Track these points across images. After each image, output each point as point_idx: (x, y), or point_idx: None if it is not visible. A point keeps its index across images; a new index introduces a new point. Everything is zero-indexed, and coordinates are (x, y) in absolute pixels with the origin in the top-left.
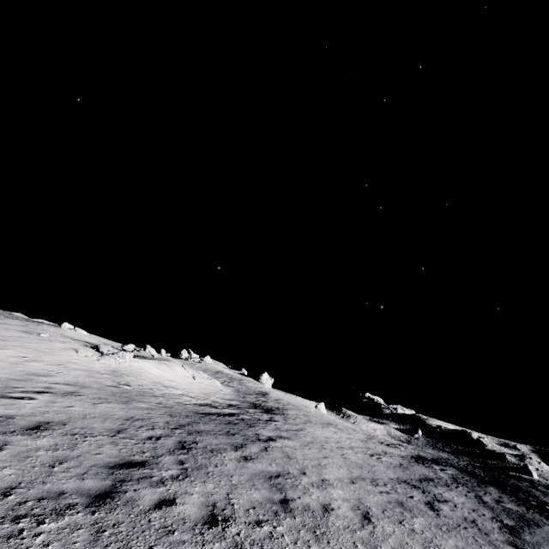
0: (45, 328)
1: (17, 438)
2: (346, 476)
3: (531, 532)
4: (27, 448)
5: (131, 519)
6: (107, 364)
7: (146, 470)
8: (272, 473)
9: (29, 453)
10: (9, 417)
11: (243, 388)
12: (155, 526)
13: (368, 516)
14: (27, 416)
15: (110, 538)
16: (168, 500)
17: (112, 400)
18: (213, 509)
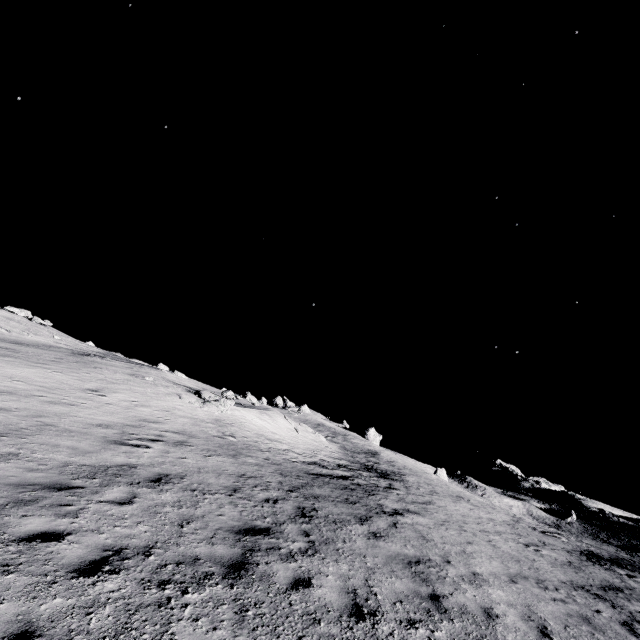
0: (148, 370)
1: (143, 491)
2: (502, 571)
3: None
4: (154, 502)
5: (271, 599)
6: (210, 412)
7: (272, 539)
8: (410, 557)
9: (157, 508)
10: (132, 466)
11: (349, 445)
12: (298, 611)
13: (547, 632)
14: (147, 466)
15: (255, 620)
16: (303, 580)
17: (221, 452)
18: (354, 597)
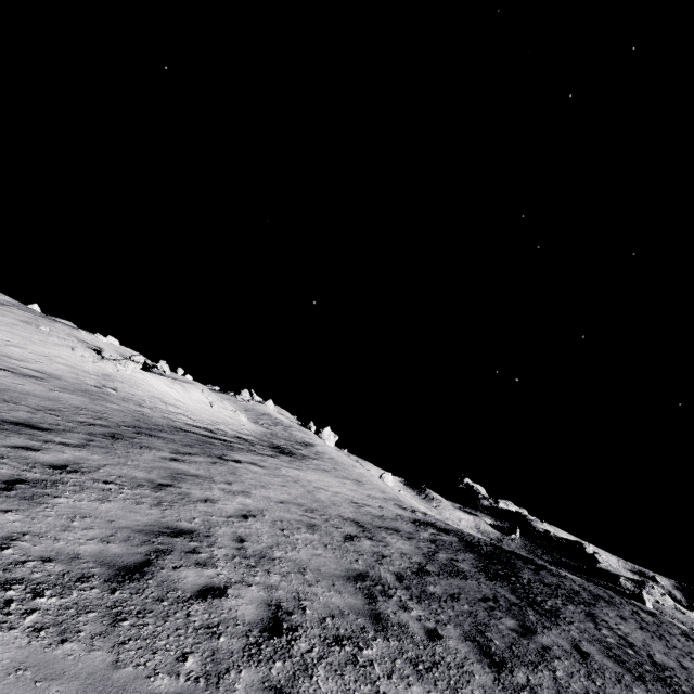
0: (57, 325)
1: None
2: (282, 499)
3: (444, 578)
4: None
5: None
6: (103, 368)
7: (41, 433)
8: (189, 472)
9: None
10: None
11: (284, 434)
12: None
13: (249, 517)
14: None
15: None
16: (32, 448)
17: (80, 393)
18: (72, 464)
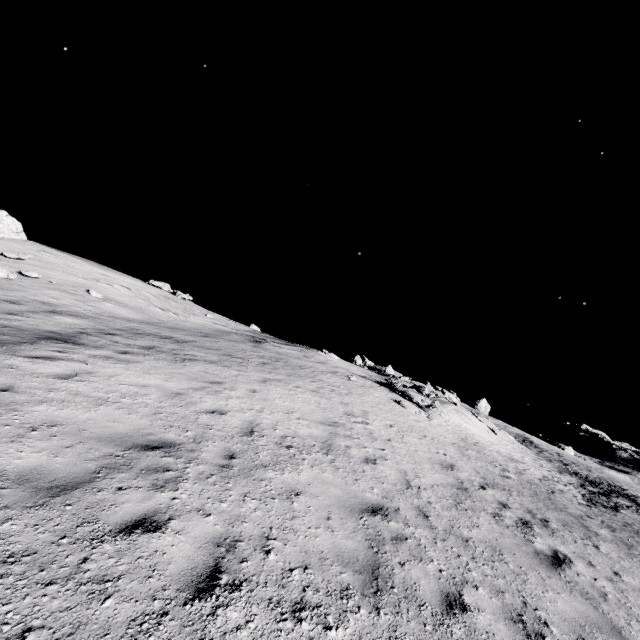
0: (317, 357)
1: None
2: None
3: None
4: None
5: None
6: (444, 427)
7: None
8: None
9: None
10: None
11: None
12: None
13: None
14: None
15: None
16: None
17: (574, 525)
18: None
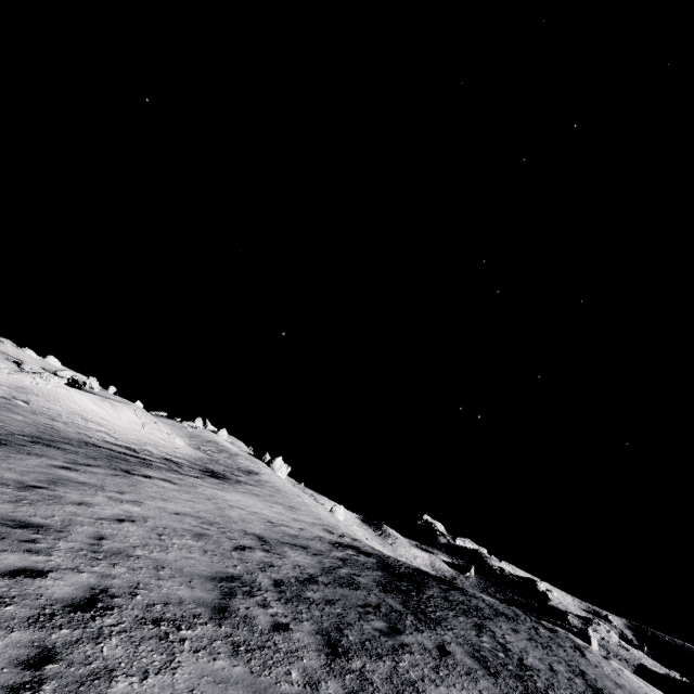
0: None
1: None
2: (181, 511)
3: (331, 587)
4: None
5: None
6: (18, 380)
7: None
8: (76, 480)
9: None
10: None
11: (228, 461)
12: None
13: (126, 521)
14: None
15: None
16: None
17: None
18: None
